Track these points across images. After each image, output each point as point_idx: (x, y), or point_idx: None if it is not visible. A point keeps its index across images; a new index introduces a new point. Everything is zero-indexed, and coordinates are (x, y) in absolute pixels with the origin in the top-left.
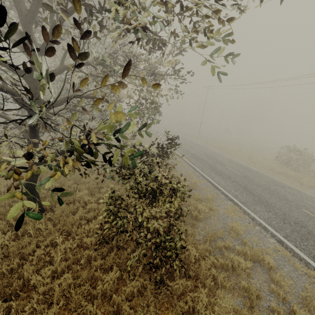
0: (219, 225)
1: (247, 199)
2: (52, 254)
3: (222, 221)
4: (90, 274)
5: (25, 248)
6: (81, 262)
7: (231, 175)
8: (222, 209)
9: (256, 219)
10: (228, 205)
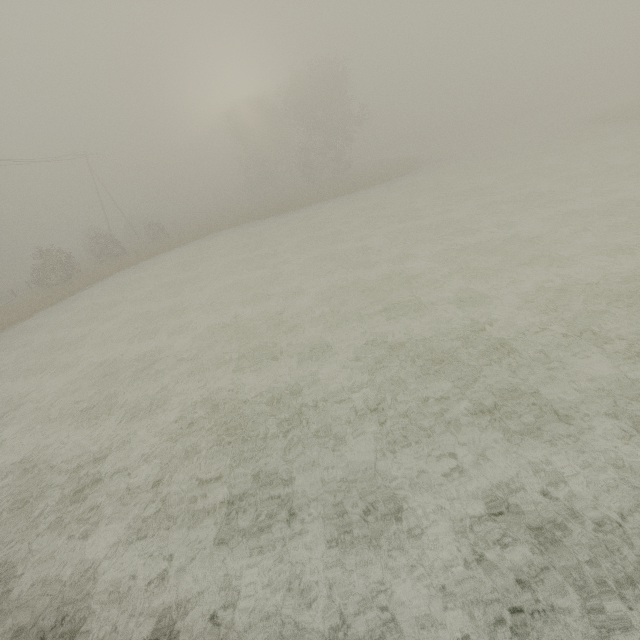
0: None
1: None
2: None
3: None
4: None
5: None
6: None
7: None
8: None
9: None
10: None
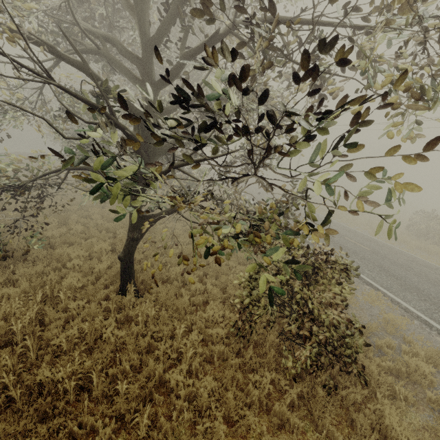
0: (365, 317)
1: (389, 282)
2: (181, 349)
3: (368, 312)
4: (231, 376)
5: (142, 340)
6: (215, 360)
7: (357, 250)
8: (360, 296)
9: (411, 311)
10: (367, 290)
